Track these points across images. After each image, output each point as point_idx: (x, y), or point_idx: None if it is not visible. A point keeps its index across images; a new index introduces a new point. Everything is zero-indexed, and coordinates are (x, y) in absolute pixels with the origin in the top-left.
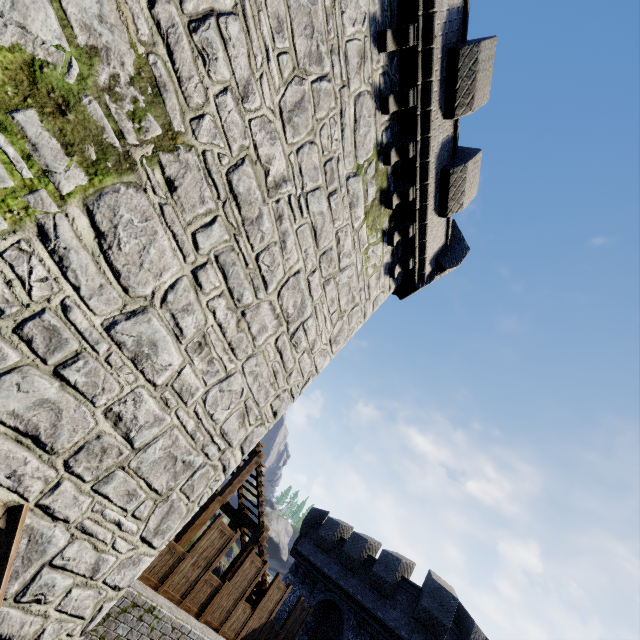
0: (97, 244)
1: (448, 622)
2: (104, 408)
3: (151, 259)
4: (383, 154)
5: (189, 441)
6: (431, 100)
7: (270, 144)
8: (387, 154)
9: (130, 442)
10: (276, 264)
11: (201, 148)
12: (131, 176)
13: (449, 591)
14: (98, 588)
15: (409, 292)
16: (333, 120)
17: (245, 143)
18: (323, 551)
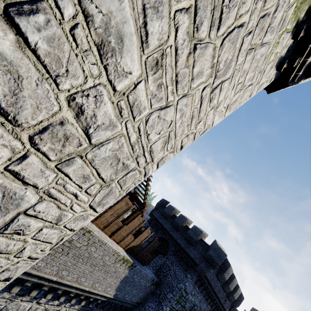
0: None
1: (219, 263)
2: (67, 94)
3: None
4: None
5: (129, 150)
6: None
7: None
8: None
9: (88, 137)
10: (235, 2)
11: None
12: None
13: (223, 251)
14: (60, 229)
15: (279, 88)
16: None
17: None
18: (164, 218)
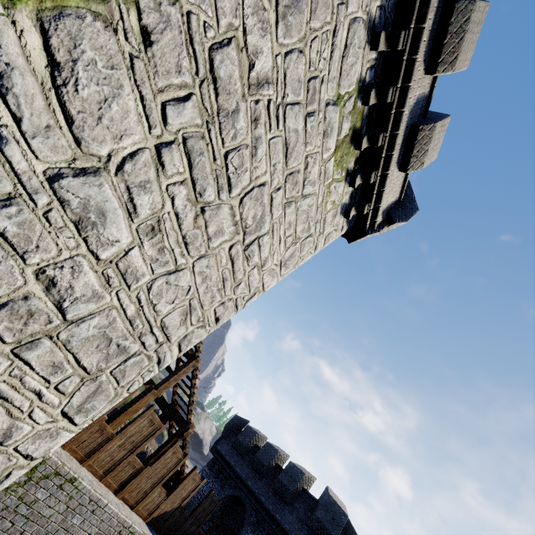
0: (49, 74)
1: (336, 534)
2: (36, 268)
3: (112, 116)
4: (363, 92)
5: (127, 326)
6: (419, 48)
7: (260, 35)
8: (367, 93)
9: (62, 312)
10: (244, 169)
11: (186, 7)
12: (101, 6)
13: (341, 508)
14: (8, 454)
15: (358, 237)
16: (325, 36)
17: (235, 22)
18: (238, 453)
